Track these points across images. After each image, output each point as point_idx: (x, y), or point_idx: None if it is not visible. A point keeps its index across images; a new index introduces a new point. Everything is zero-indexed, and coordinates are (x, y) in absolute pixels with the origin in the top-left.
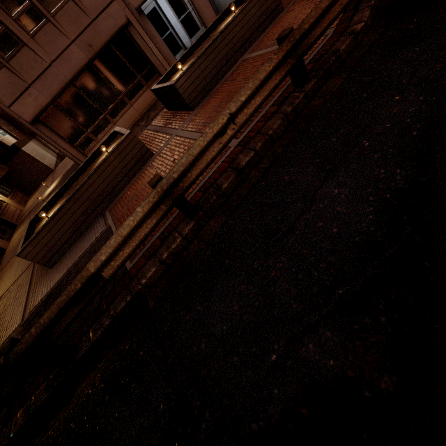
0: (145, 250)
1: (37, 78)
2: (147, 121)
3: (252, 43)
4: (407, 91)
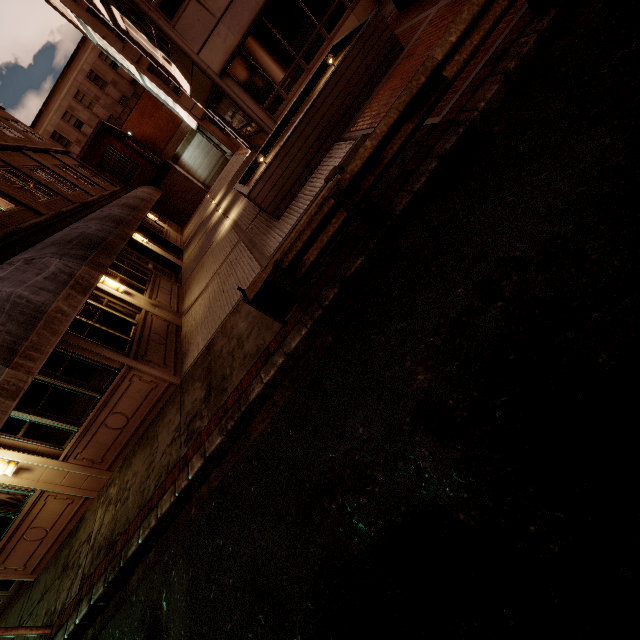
0: (461, 92)
1: (227, 9)
2: None
3: None
4: None
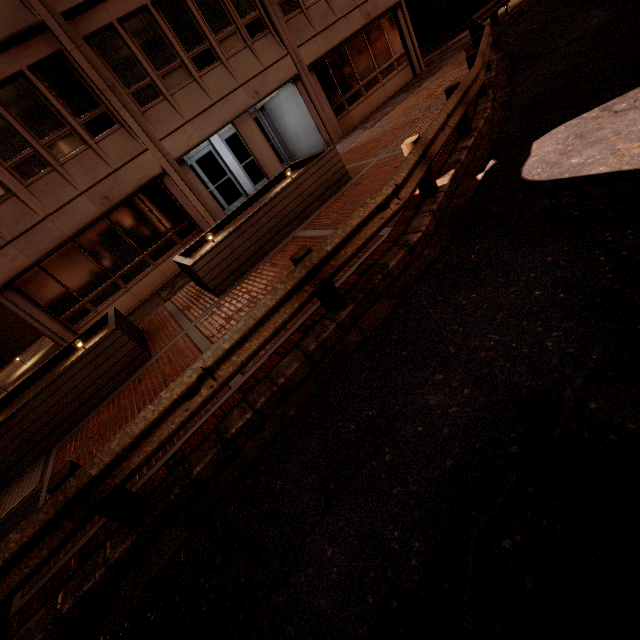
0: (51, 575)
1: (22, 234)
2: (170, 293)
3: (309, 216)
4: (452, 369)
